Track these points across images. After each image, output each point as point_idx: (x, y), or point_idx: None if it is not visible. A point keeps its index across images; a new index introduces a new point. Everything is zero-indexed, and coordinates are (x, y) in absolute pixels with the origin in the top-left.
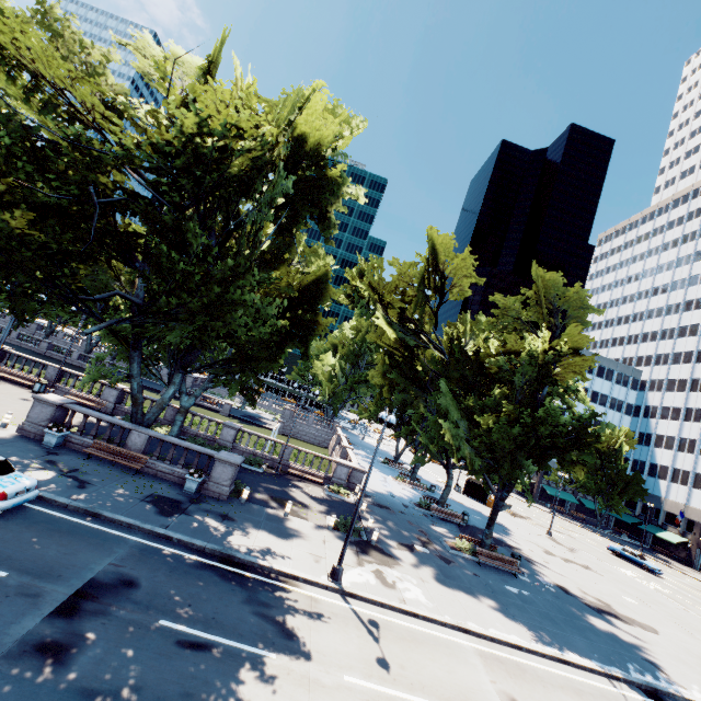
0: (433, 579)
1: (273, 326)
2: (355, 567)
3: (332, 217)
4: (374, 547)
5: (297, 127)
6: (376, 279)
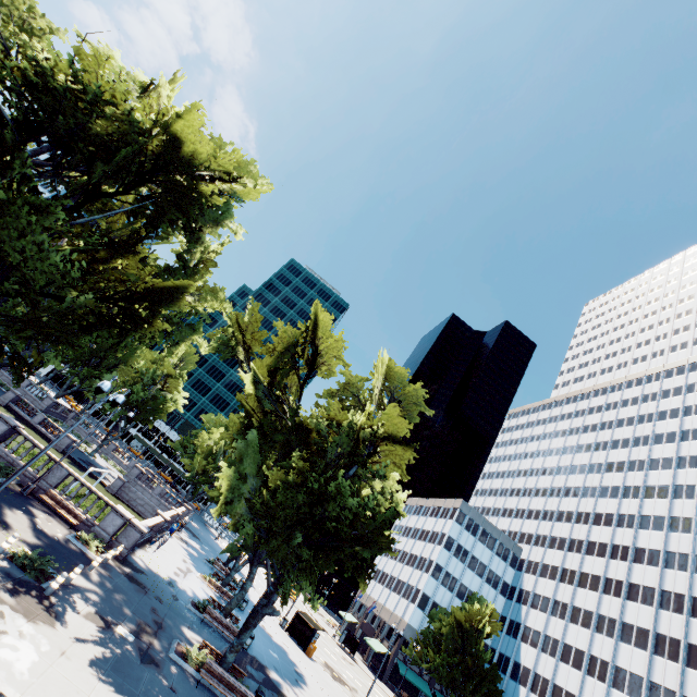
0: (84, 661)
1: (87, 299)
2: None
3: (205, 234)
4: (42, 596)
5: (177, 127)
6: (245, 322)
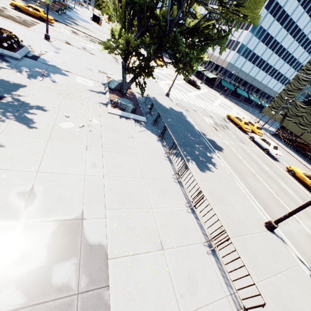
0: None
1: None
2: None
3: None
4: None
5: None
6: None
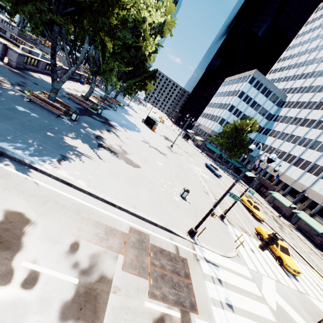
0: None
1: None
2: None
3: None
4: None
5: None
6: None
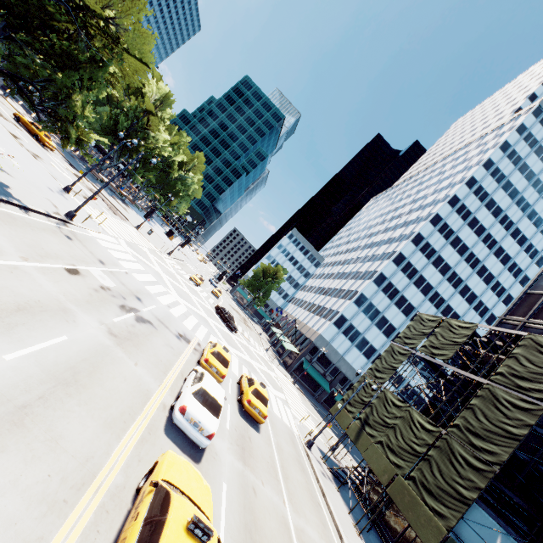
0: None
1: None
2: (19, 109)
3: None
4: None
5: None
6: None
